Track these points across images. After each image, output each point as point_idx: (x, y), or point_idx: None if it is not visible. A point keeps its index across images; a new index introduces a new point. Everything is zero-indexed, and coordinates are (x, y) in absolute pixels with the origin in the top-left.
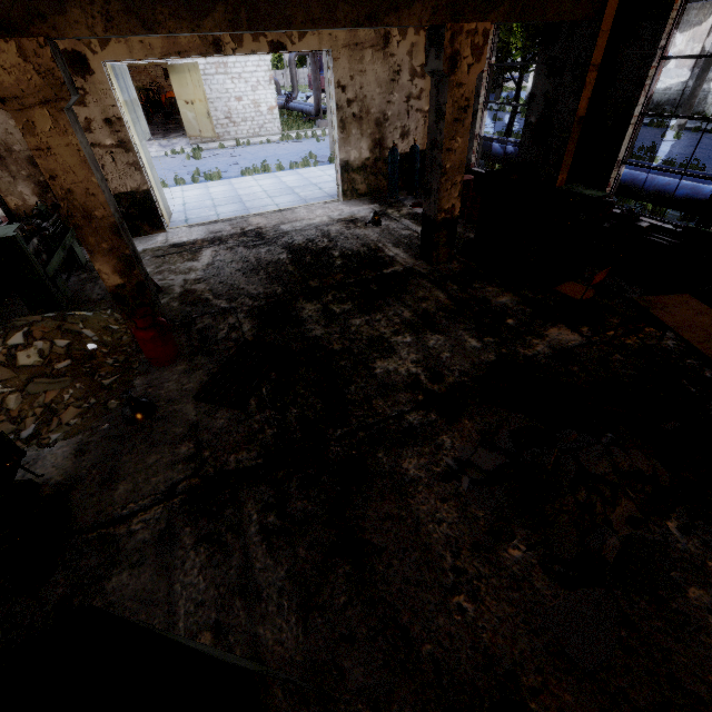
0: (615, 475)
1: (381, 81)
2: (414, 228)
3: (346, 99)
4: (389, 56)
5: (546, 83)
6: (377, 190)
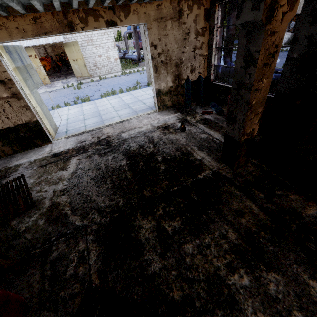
0: None
1: (177, 40)
2: (208, 132)
3: (157, 53)
4: (182, 24)
5: (310, 29)
6: (178, 103)
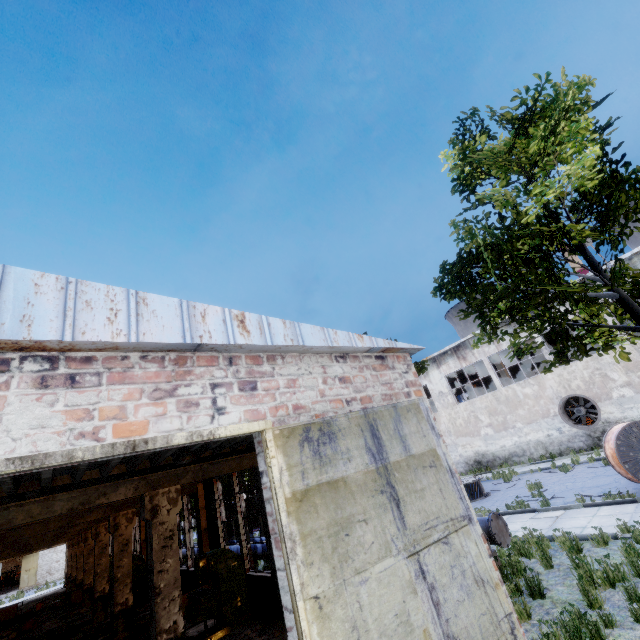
0: (50, 597)
1: None
2: None
3: None
4: None
5: None
6: None
